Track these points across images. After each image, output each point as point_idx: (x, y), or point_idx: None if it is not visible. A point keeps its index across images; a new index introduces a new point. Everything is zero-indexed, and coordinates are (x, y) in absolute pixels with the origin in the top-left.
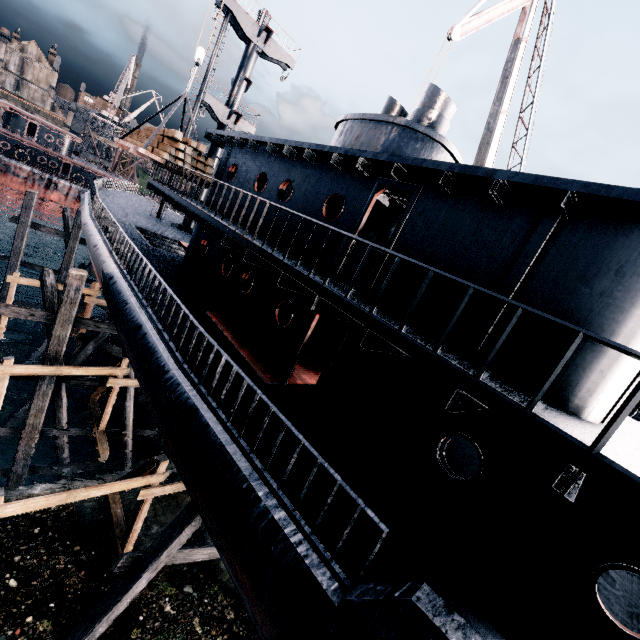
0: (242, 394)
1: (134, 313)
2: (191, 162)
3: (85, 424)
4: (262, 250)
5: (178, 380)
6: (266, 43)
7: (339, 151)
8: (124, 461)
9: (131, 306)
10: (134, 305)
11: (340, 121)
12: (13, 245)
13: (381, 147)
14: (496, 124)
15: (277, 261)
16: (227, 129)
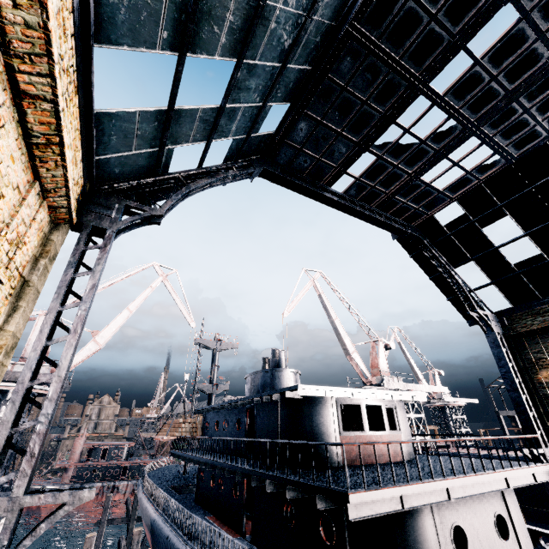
0: (216, 545)
1: (166, 530)
2: (189, 430)
3: None
4: (211, 460)
5: (185, 548)
6: (221, 345)
7: (232, 402)
8: None
9: (165, 528)
10: (166, 526)
11: (245, 378)
12: (95, 545)
13: (259, 384)
14: (335, 325)
15: (215, 462)
16: (213, 395)
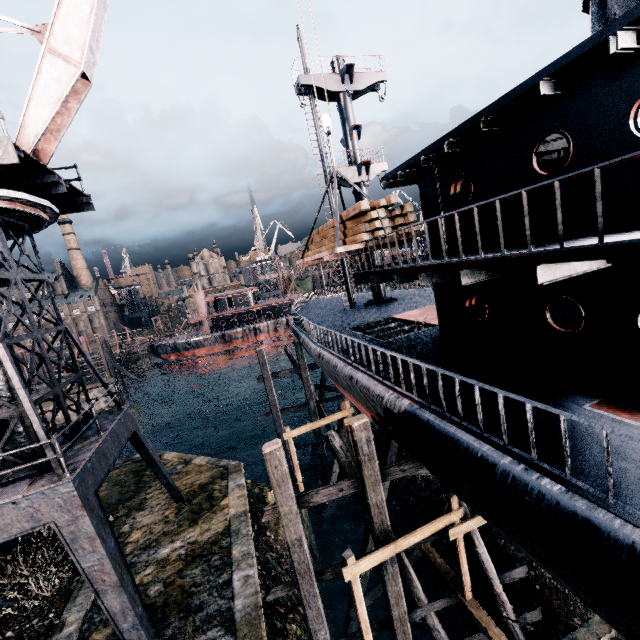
0: None
1: (531, 487)
2: (388, 224)
3: (416, 561)
4: None
5: None
6: (352, 81)
7: None
8: (511, 625)
9: (506, 470)
10: (511, 467)
11: None
12: (269, 400)
13: None
14: None
15: None
16: (364, 184)
